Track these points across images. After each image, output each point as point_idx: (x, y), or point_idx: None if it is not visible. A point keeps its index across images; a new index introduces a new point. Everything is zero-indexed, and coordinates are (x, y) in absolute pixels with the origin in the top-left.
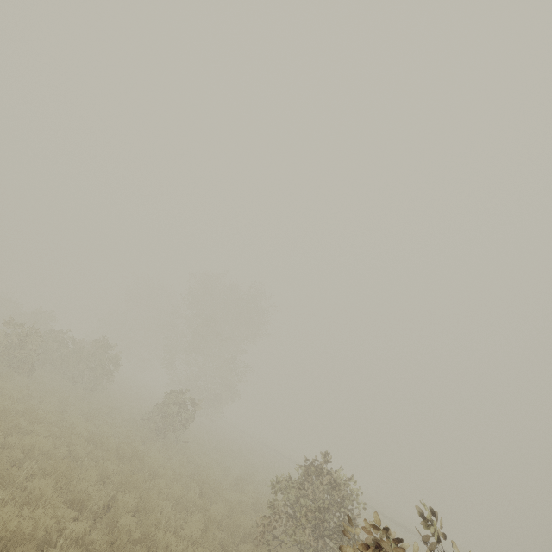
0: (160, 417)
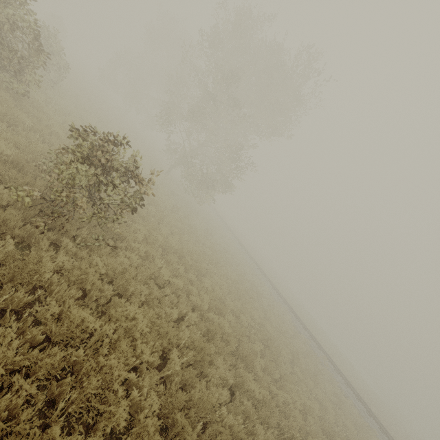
0: (69, 180)
